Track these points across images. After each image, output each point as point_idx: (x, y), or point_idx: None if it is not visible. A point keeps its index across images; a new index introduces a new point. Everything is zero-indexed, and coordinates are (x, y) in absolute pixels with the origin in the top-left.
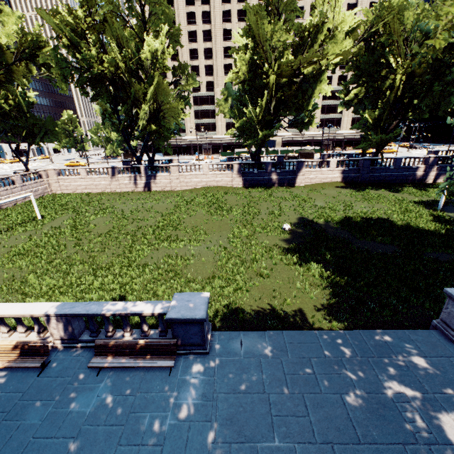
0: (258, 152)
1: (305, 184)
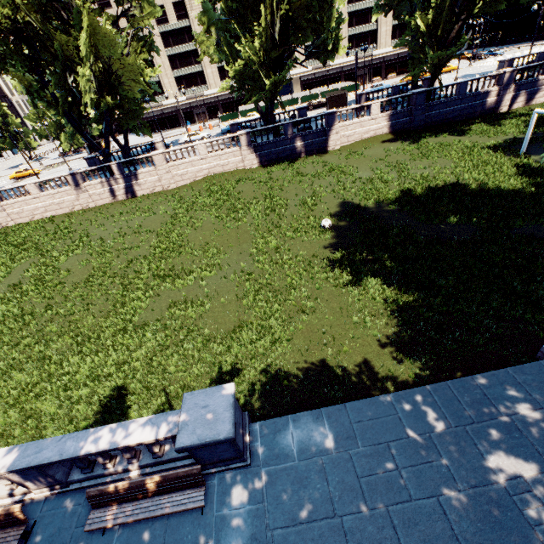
0: (270, 110)
1: (341, 146)
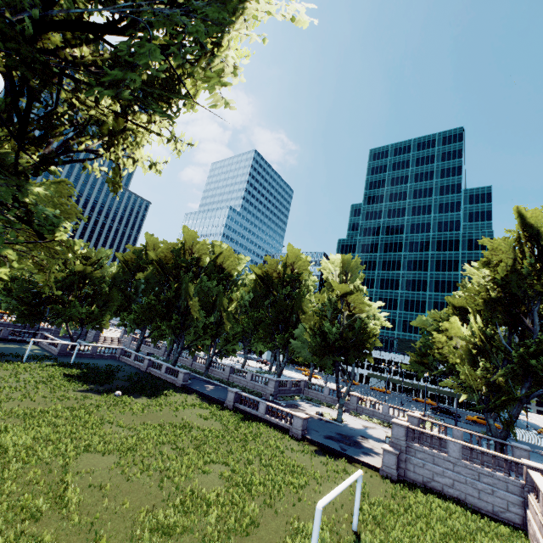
0: None
1: None
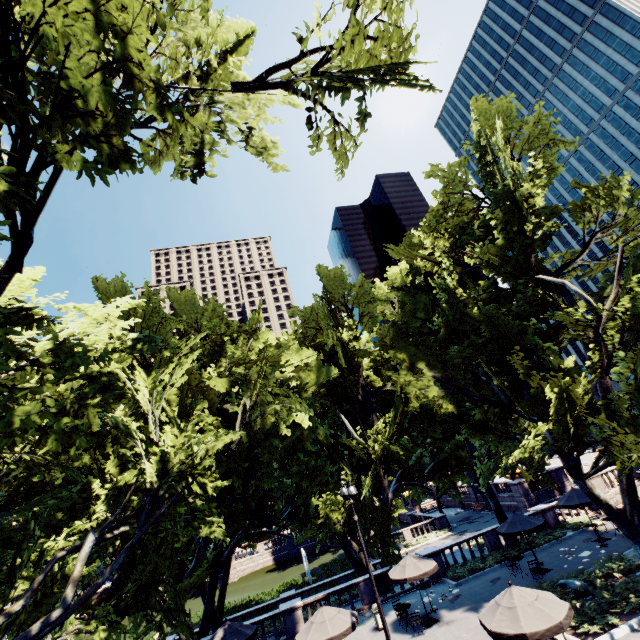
0: None
1: (239, 578)
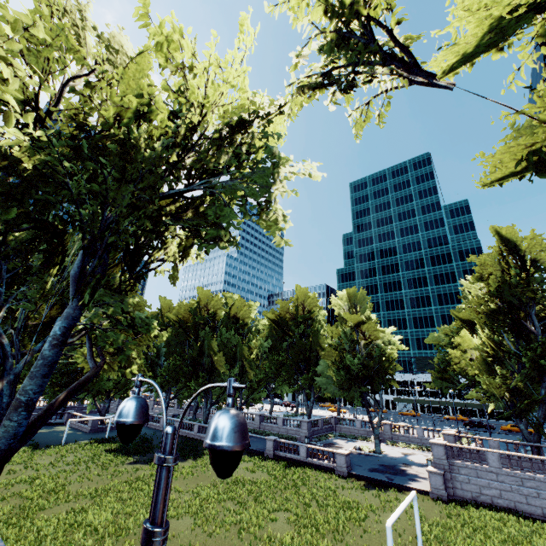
0: None
1: None
